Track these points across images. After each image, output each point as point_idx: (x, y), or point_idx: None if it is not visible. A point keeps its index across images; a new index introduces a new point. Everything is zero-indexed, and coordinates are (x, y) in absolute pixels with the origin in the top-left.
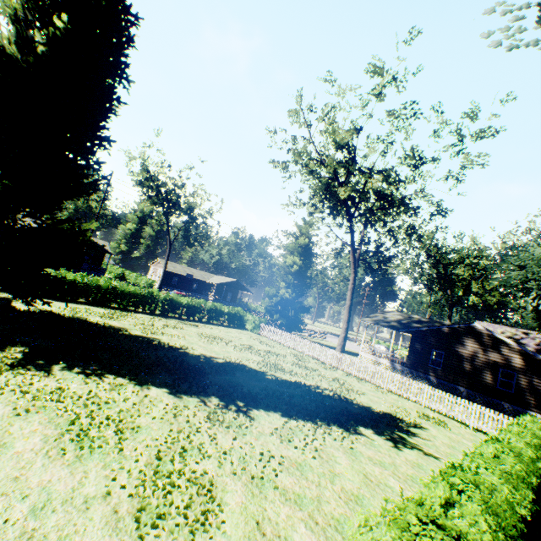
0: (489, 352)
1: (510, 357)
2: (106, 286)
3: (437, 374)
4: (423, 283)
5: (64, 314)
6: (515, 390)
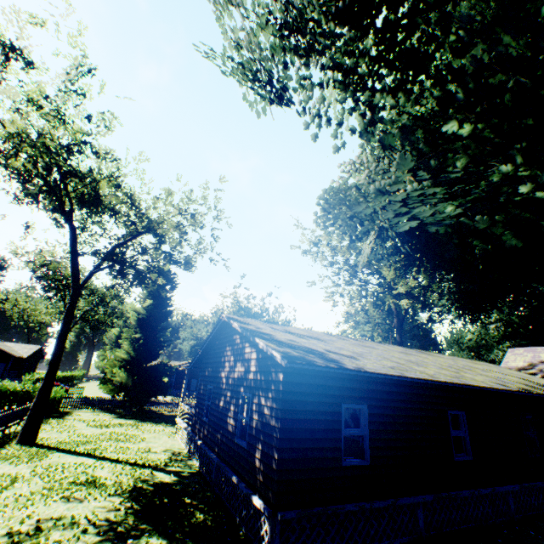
0: (237, 362)
1: (249, 363)
2: None
3: (204, 434)
4: (379, 308)
5: None
6: (248, 438)
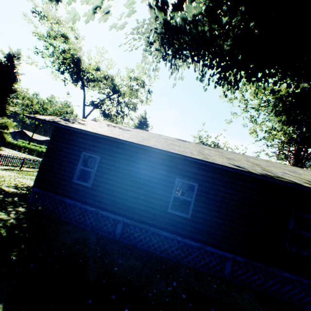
0: None
1: None
2: (41, 150)
3: None
4: None
5: (3, 149)
6: None
